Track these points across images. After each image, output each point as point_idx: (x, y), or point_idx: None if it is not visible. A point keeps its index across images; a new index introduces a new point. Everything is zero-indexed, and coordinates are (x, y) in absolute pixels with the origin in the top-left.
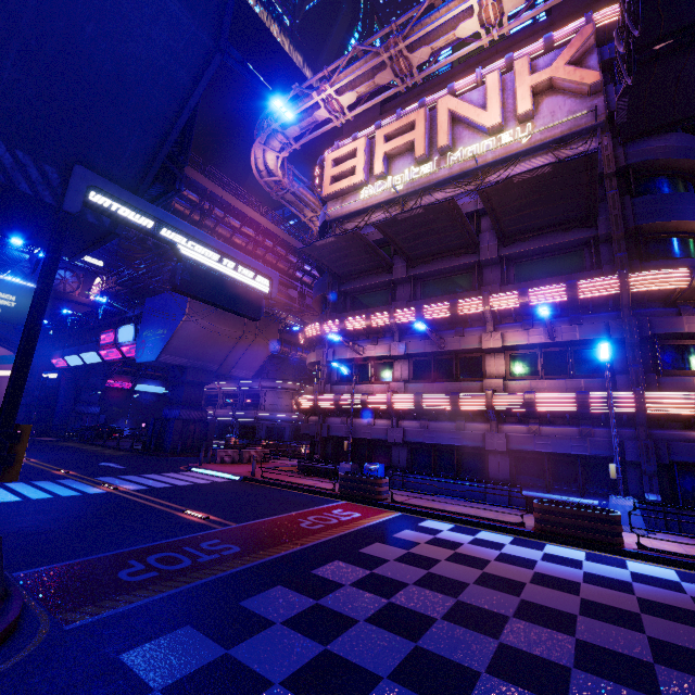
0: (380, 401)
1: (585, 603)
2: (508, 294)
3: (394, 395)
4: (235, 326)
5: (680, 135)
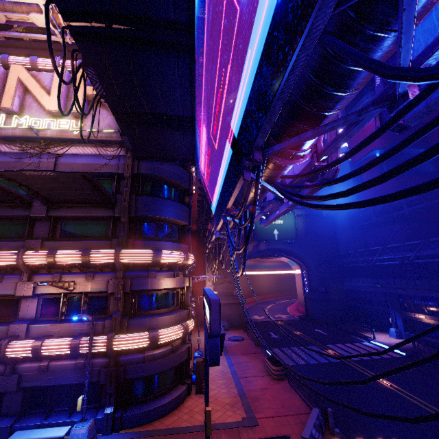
0: None
1: None
2: (40, 253)
3: None
4: None
5: (169, 163)
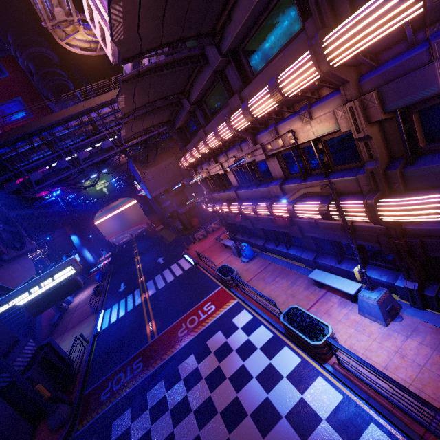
0: (227, 210)
1: None
2: (238, 115)
3: (230, 206)
4: (168, 156)
5: None
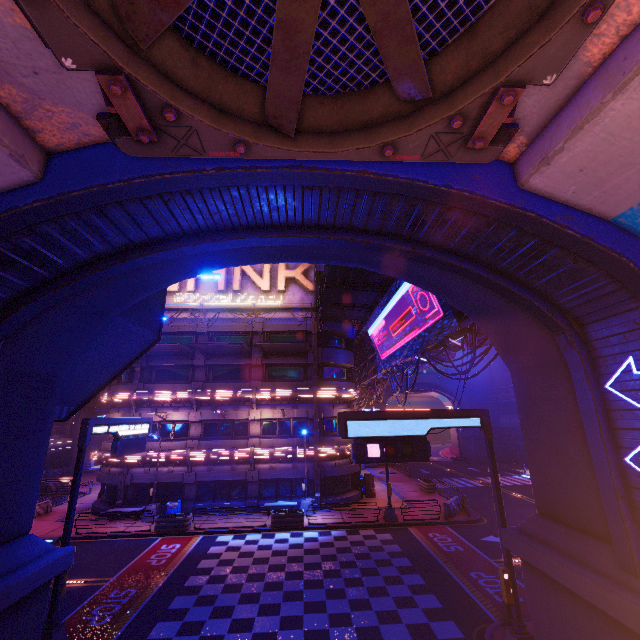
0: (181, 456)
1: (289, 558)
2: (266, 391)
3: (192, 451)
4: None
5: (341, 320)
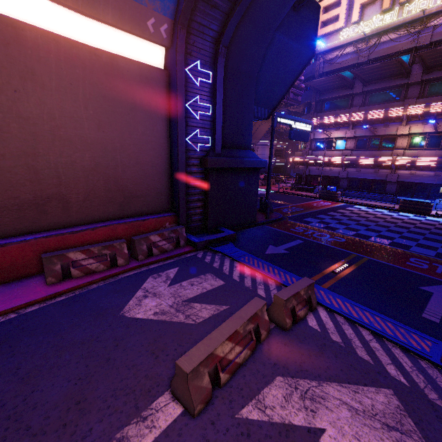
0: (338, 160)
1: (403, 221)
2: (419, 107)
3: (345, 157)
4: None
5: None
